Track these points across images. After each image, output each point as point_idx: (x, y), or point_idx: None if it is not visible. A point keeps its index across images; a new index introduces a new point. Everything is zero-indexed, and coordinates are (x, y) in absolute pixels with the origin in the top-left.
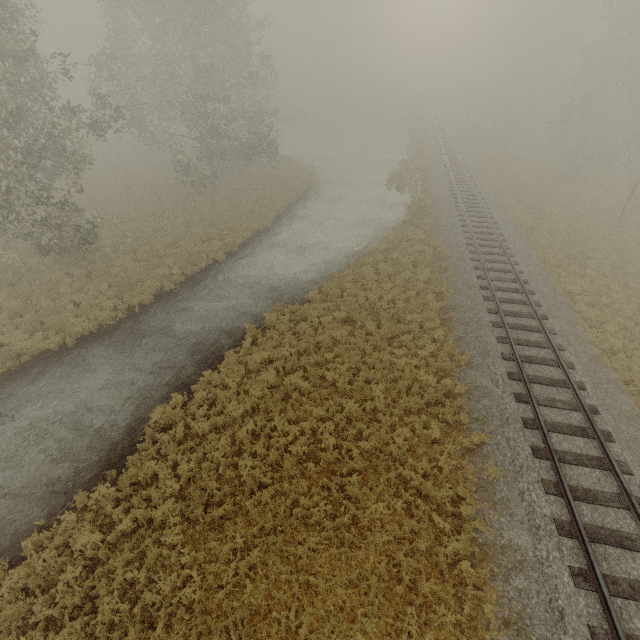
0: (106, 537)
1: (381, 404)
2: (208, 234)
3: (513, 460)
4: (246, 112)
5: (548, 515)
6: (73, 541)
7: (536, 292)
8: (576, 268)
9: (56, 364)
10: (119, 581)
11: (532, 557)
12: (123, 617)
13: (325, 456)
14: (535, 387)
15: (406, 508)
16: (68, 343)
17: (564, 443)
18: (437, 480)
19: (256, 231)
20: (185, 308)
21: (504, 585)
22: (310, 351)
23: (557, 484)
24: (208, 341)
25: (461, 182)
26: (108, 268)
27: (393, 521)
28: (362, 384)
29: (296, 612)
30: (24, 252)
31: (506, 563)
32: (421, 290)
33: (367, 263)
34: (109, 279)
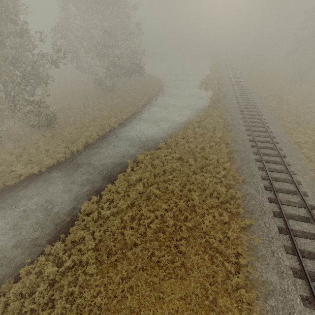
0: (59, 268)
1: (197, 202)
2: (110, 114)
3: (268, 234)
4: (128, 52)
5: (288, 265)
6: (44, 270)
7: (279, 142)
8: (301, 129)
9: (37, 180)
10: (65, 292)
11: (279, 288)
12: (67, 310)
13: (168, 229)
14: (279, 194)
15: (210, 258)
16: (43, 170)
17: (296, 225)
18: (227, 243)
19: (133, 112)
20: (98, 152)
21: (264, 303)
22: (160, 174)
23: (293, 248)
24: (109, 169)
25: (238, 84)
26: (62, 132)
27: (203, 265)
28: (187, 192)
29: (153, 312)
30: (23, 125)
31: (265, 291)
32: (217, 142)
33: (189, 128)
34: (62, 138)
